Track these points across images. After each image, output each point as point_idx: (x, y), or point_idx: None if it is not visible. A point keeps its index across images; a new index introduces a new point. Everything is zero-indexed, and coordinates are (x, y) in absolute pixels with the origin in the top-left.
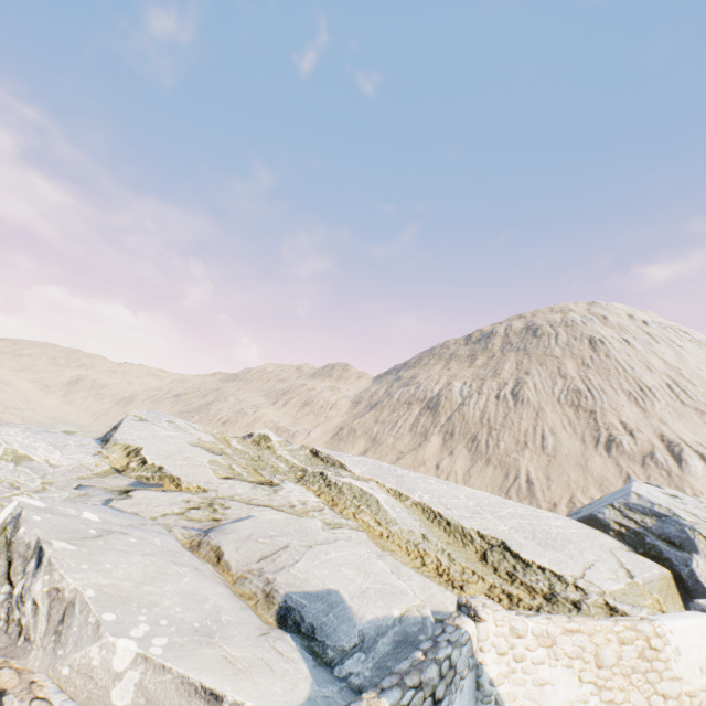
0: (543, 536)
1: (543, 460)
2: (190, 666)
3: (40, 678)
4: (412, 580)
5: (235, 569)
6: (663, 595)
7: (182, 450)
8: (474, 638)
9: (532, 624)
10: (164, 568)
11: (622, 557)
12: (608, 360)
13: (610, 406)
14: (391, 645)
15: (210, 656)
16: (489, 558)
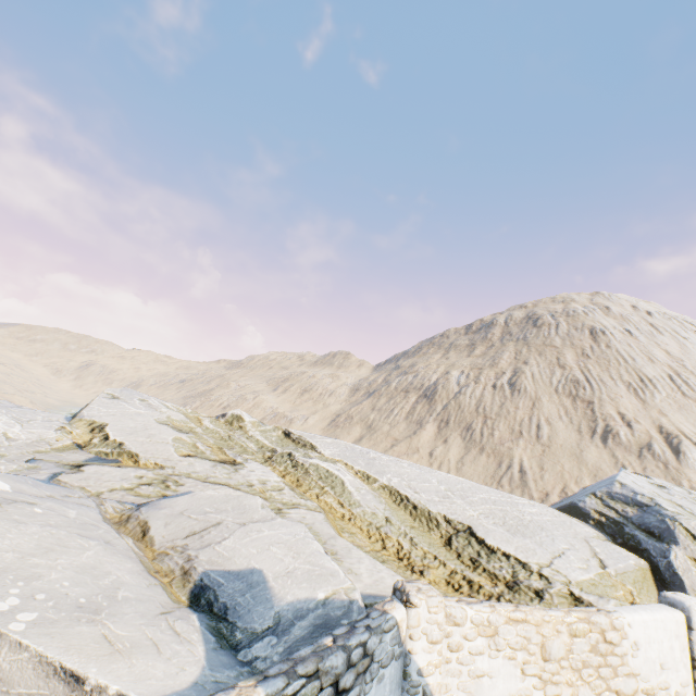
0: (514, 523)
1: (537, 450)
2: (54, 645)
3: None
4: (361, 563)
5: (158, 545)
6: (638, 586)
7: (148, 427)
8: (404, 624)
9: (472, 612)
10: (65, 540)
11: (597, 547)
12: (609, 350)
13: (609, 397)
14: (308, 629)
15: (85, 635)
16: (453, 544)
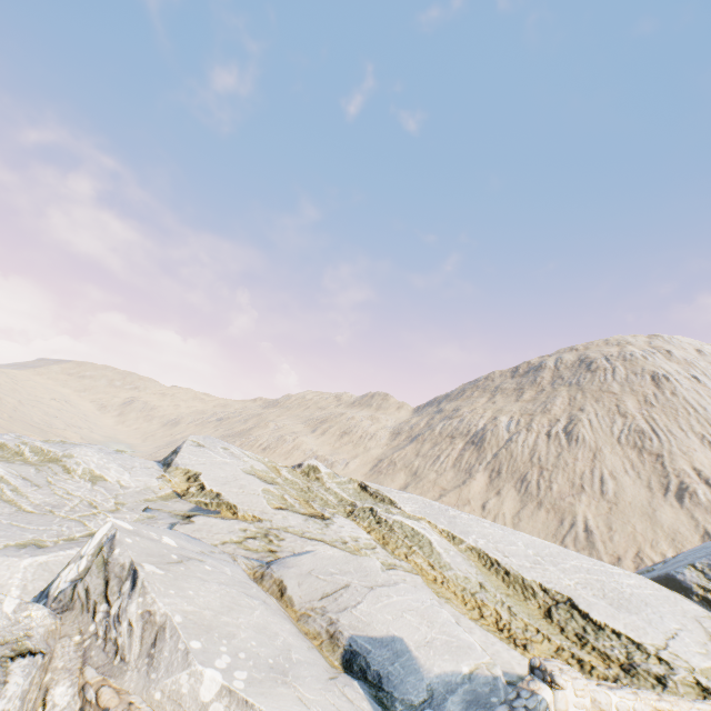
0: (614, 596)
1: (603, 507)
2: (270, 704)
3: (136, 700)
4: (473, 633)
5: (298, 605)
6: None
7: (237, 478)
8: (552, 707)
9: (616, 699)
10: (238, 599)
11: None
12: (675, 398)
13: (680, 450)
14: (461, 705)
15: (286, 696)
16: (554, 616)
